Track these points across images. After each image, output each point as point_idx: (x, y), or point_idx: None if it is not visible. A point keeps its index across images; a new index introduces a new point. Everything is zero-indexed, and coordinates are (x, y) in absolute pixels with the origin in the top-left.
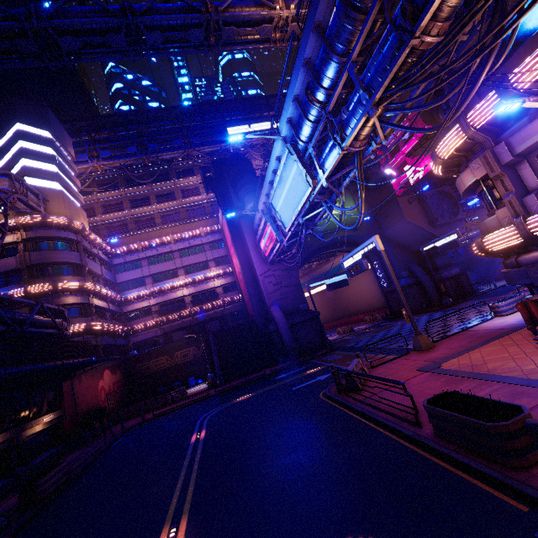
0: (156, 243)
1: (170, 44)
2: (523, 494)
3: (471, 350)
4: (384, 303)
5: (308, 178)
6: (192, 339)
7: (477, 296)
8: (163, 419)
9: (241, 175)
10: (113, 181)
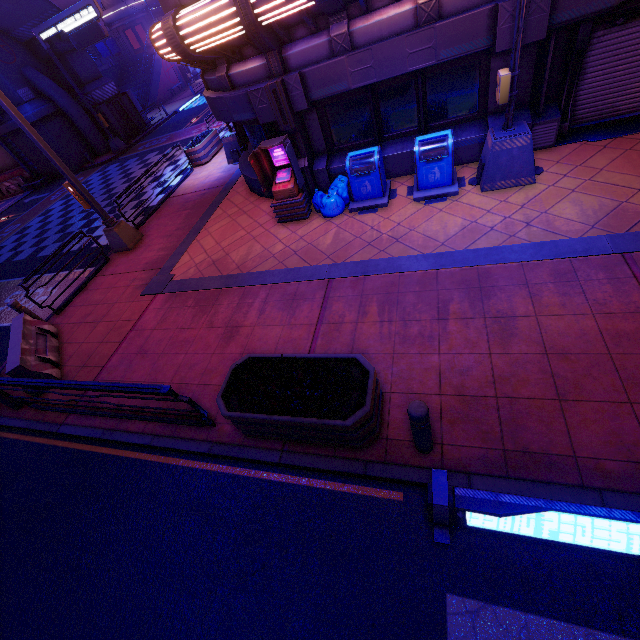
0: None
1: None
2: (393, 480)
3: (198, 234)
4: (11, 159)
5: None
6: None
7: (151, 131)
8: None
9: None
10: None
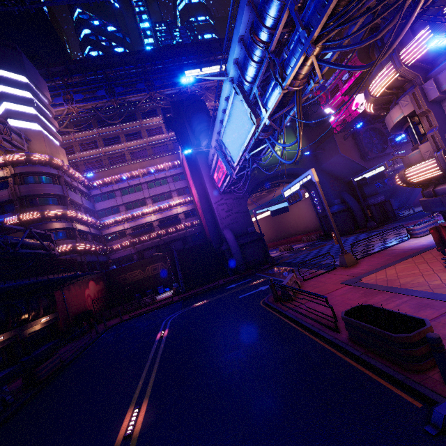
0: (127, 176)
1: None
2: (418, 393)
3: (387, 267)
4: (319, 226)
5: (252, 117)
6: (159, 256)
7: (397, 220)
8: (137, 319)
9: (197, 115)
10: (87, 122)
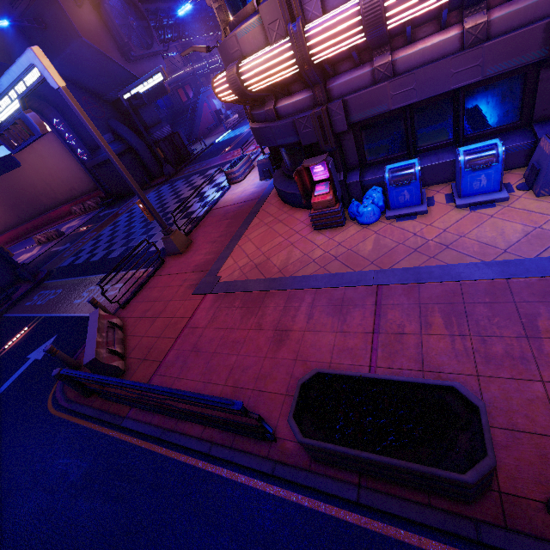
0: None
1: None
2: None
3: (239, 240)
4: (93, 184)
5: None
6: None
7: (194, 159)
8: None
9: None
10: None
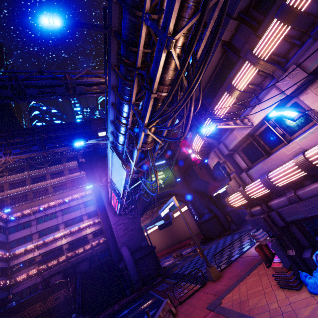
0: (45, 207)
1: (43, 94)
2: None
3: (241, 282)
4: (199, 231)
5: (123, 166)
6: (63, 282)
7: None
8: None
9: (100, 160)
10: (20, 167)
